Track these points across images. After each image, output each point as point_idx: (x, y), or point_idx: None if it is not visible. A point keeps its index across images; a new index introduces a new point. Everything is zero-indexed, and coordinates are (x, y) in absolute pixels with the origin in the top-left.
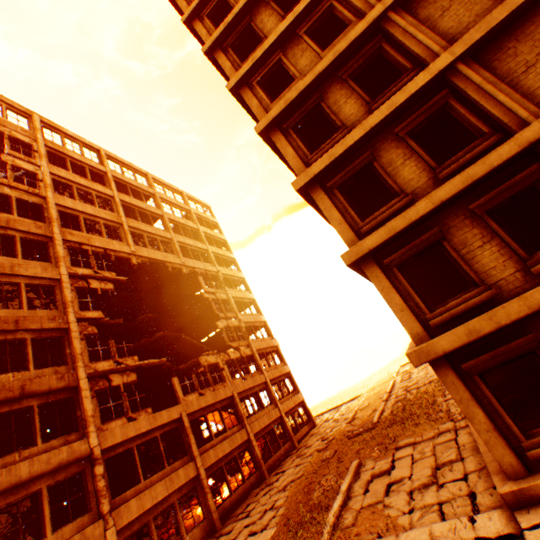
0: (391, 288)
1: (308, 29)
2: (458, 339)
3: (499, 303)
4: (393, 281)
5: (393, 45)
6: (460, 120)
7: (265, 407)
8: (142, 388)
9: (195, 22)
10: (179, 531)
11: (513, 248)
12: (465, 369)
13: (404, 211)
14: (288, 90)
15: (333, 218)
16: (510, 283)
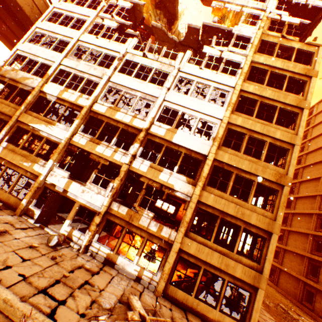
0: None
1: None
2: None
3: None
4: None
5: None
6: None
7: (204, 228)
8: None
9: None
10: None
11: None
12: None
13: None
14: None
15: None
16: None
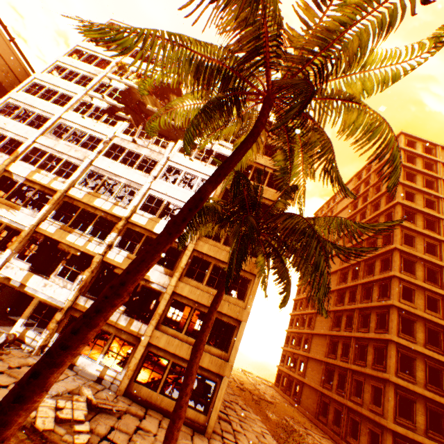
0: (392, 398)
1: (428, 295)
2: (402, 431)
3: (413, 431)
4: (393, 396)
5: (442, 336)
6: (440, 378)
7: None
8: (200, 278)
9: (398, 226)
10: (174, 366)
11: (427, 423)
12: (395, 438)
13: (414, 385)
14: (409, 304)
15: (392, 359)
16: (419, 430)
